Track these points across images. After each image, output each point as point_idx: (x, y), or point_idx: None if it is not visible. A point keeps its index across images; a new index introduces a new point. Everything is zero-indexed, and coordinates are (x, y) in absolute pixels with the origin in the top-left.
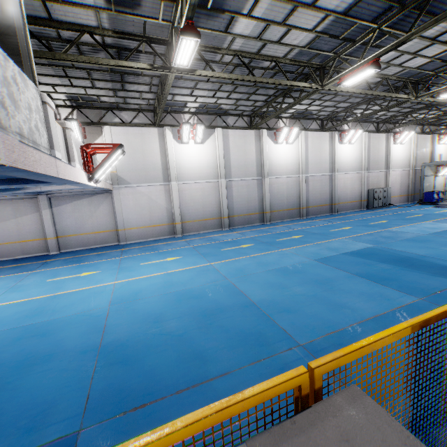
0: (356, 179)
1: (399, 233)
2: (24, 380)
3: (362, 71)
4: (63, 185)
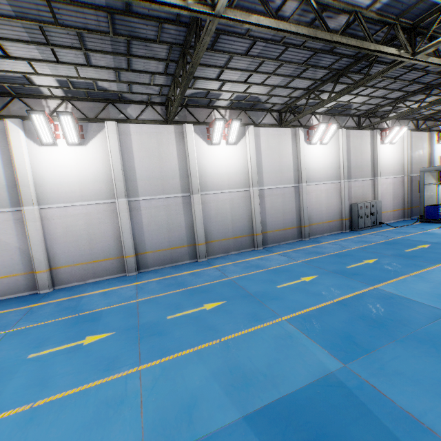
0: (333, 190)
1: (397, 305)
2: None
3: None
4: None
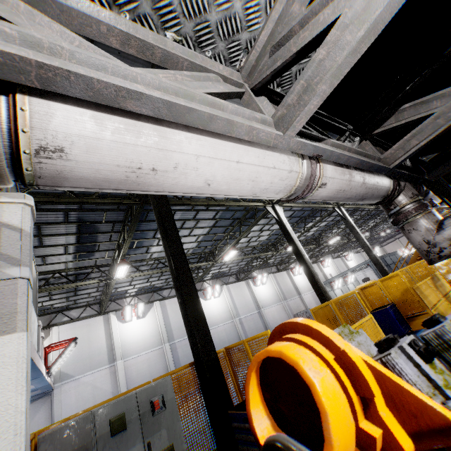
0: (280, 309)
1: None
2: None
3: (229, 253)
4: None
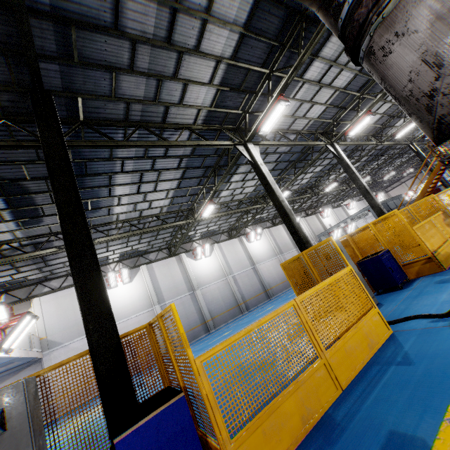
0: (276, 263)
1: None
2: None
3: (206, 208)
4: None
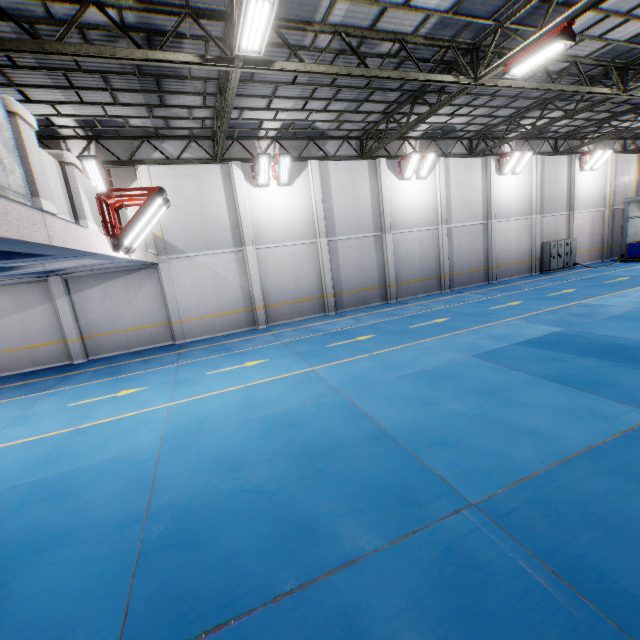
0: (524, 228)
1: (598, 308)
2: (25, 580)
3: (545, 47)
4: (78, 259)
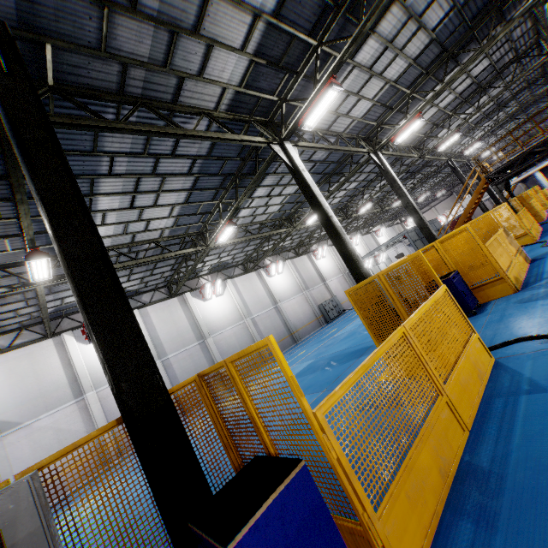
0: (302, 301)
1: (339, 336)
2: None
3: (225, 230)
4: None
